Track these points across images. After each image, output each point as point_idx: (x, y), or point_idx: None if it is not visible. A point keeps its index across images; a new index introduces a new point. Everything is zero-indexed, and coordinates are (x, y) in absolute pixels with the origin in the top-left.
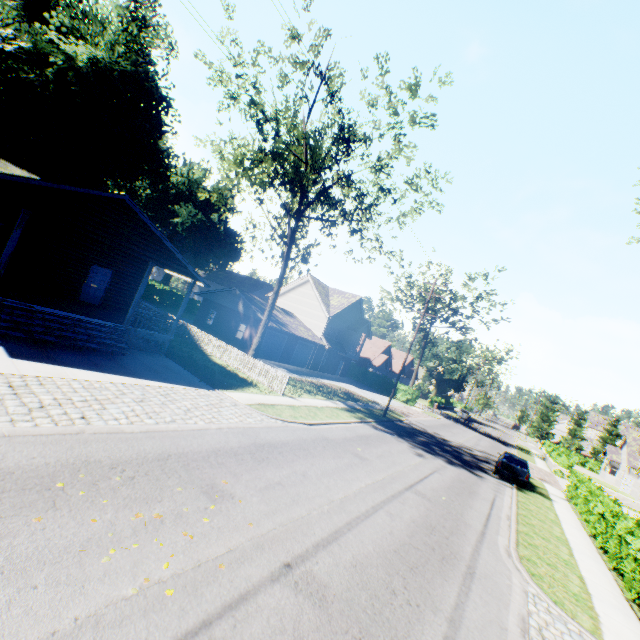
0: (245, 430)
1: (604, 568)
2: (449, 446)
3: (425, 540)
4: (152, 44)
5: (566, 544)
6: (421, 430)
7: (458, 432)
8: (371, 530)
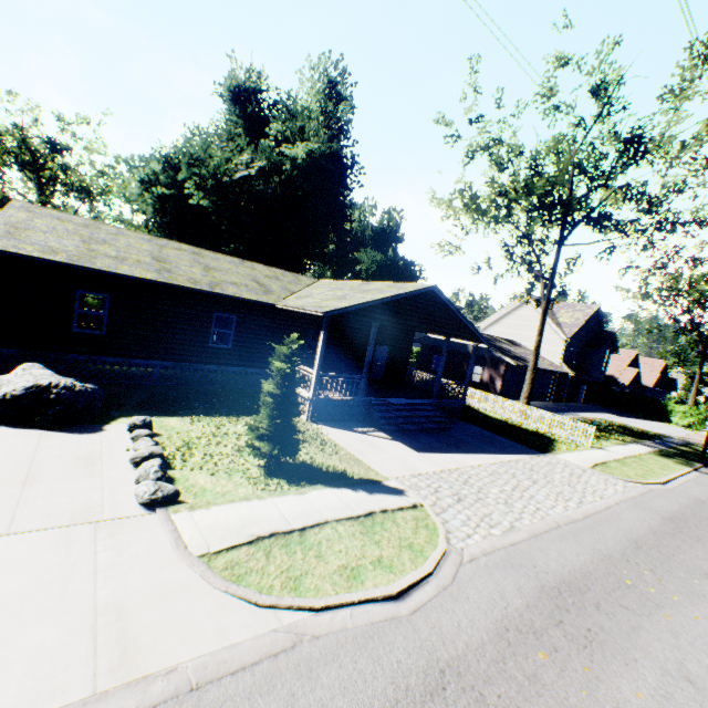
0: (633, 502)
1: None
2: None
3: None
4: (344, 114)
5: None
6: None
7: None
8: None
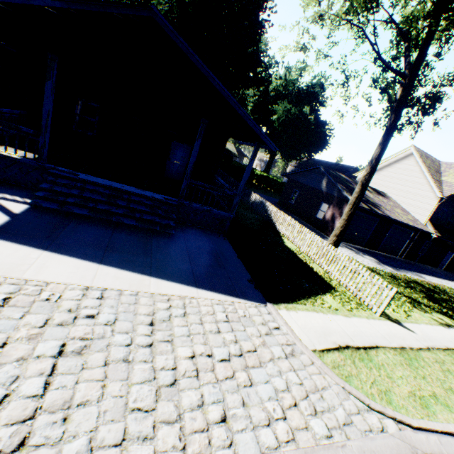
0: None
1: None
2: None
3: None
4: None
5: None
6: None
7: None
8: None
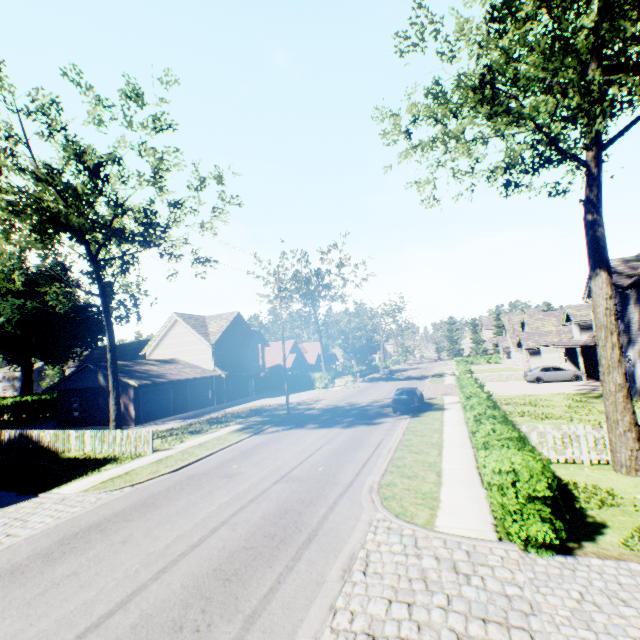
0: (57, 527)
1: (468, 449)
2: (357, 409)
3: (268, 531)
4: None
5: (439, 446)
6: (331, 408)
7: (374, 390)
8: (193, 561)
